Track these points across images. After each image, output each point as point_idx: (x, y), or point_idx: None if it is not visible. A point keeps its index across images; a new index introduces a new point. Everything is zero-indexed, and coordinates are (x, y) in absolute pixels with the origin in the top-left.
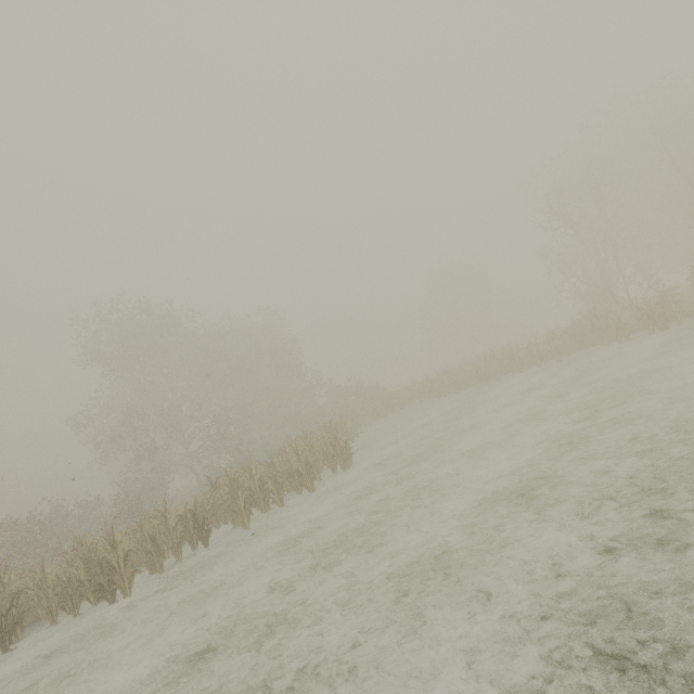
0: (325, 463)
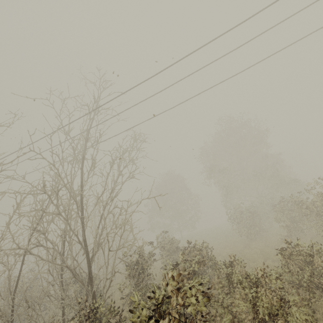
0: None
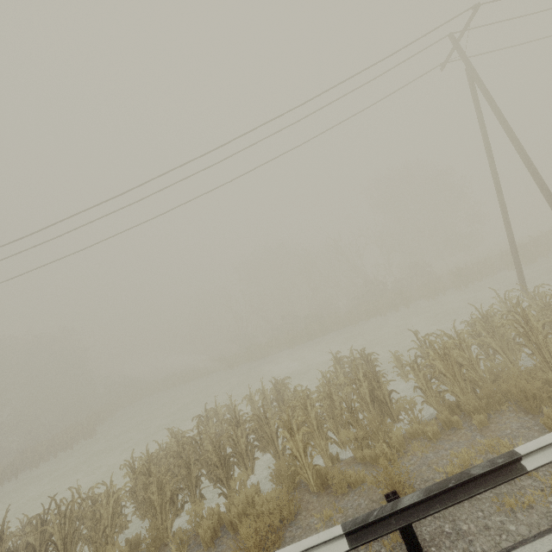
0: (82, 436)
